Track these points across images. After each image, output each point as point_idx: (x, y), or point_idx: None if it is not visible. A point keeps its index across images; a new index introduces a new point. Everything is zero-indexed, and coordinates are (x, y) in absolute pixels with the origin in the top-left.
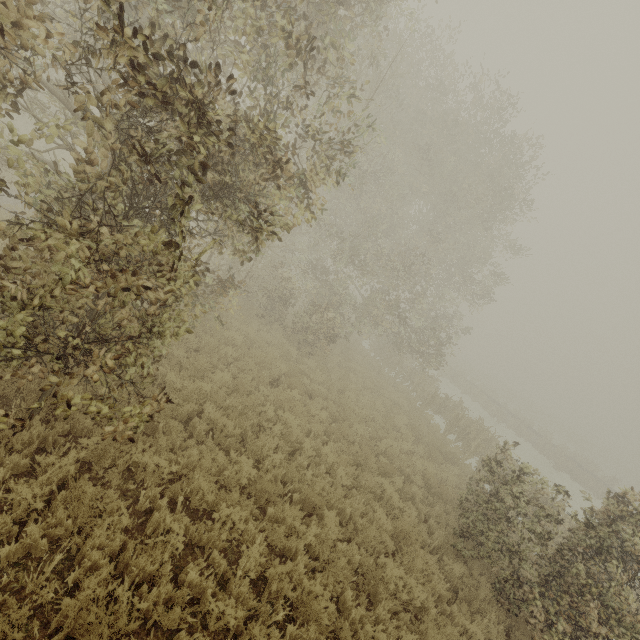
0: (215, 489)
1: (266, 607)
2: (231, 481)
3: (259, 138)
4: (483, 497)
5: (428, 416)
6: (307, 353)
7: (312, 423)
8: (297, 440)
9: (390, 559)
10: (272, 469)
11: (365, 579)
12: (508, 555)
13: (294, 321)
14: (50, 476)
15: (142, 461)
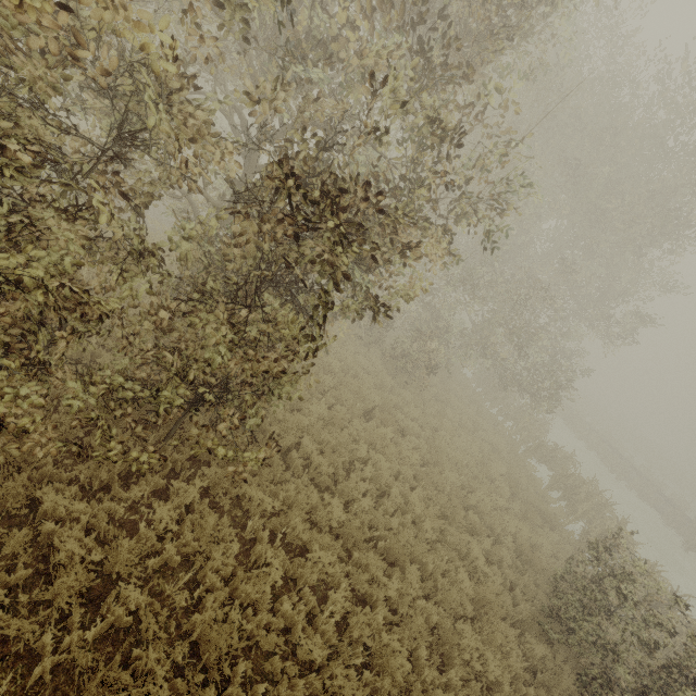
0: (308, 527)
1: (346, 648)
2: (322, 519)
3: (393, 224)
4: (582, 581)
5: (530, 467)
6: (403, 381)
7: (402, 465)
8: (386, 483)
9: (468, 626)
10: (360, 513)
11: (440, 639)
12: (601, 650)
13: (393, 346)
14: (181, 500)
15: (250, 494)
